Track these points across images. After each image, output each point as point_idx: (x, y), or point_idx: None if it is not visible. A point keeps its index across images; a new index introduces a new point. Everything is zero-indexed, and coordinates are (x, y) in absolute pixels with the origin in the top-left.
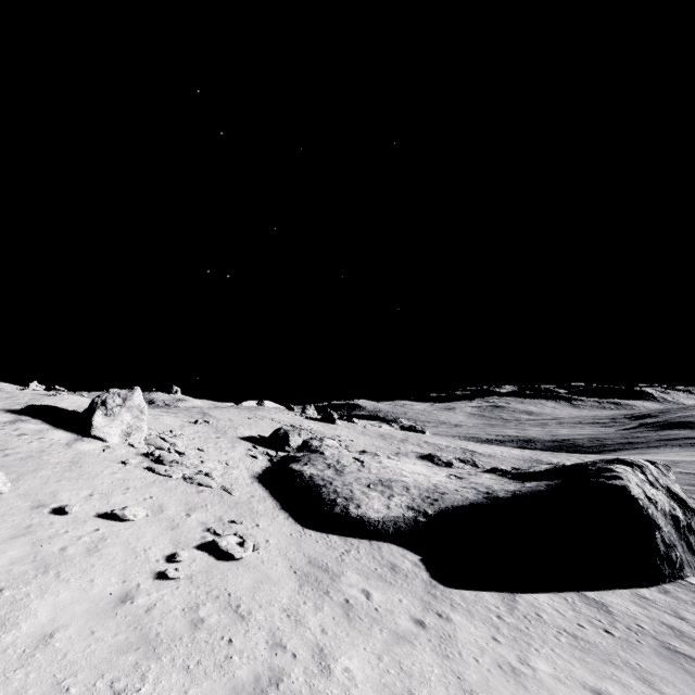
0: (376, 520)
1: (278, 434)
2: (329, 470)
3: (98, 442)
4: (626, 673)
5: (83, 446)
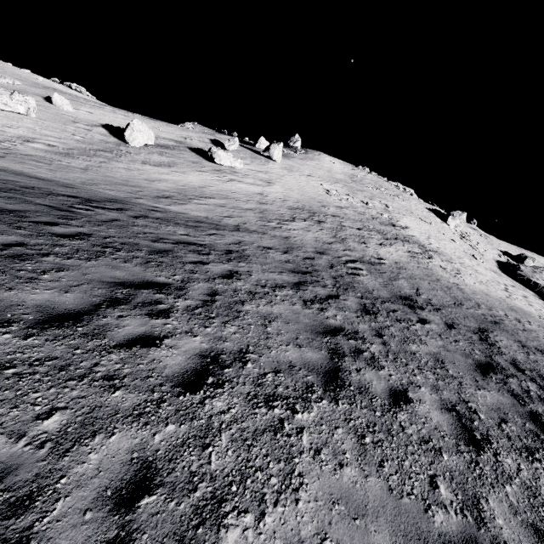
0: (532, 284)
1: (520, 256)
2: (530, 270)
3: (447, 225)
4: None
5: (444, 225)
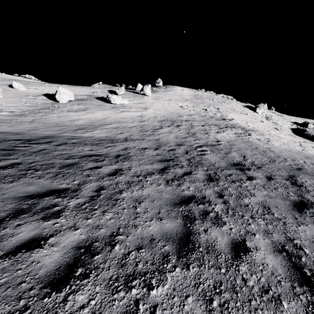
0: None
1: (304, 123)
2: (312, 130)
3: (257, 113)
4: None
5: (254, 113)
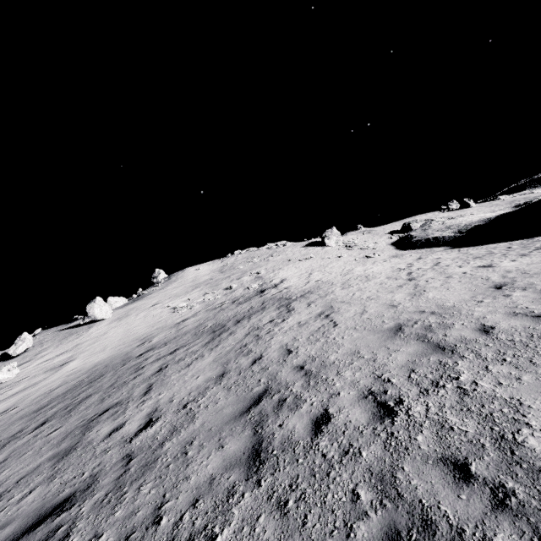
0: (433, 241)
1: (404, 226)
2: (421, 231)
3: (329, 247)
4: (488, 249)
5: (326, 249)
